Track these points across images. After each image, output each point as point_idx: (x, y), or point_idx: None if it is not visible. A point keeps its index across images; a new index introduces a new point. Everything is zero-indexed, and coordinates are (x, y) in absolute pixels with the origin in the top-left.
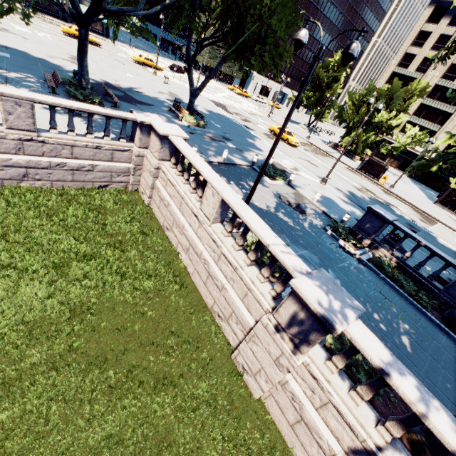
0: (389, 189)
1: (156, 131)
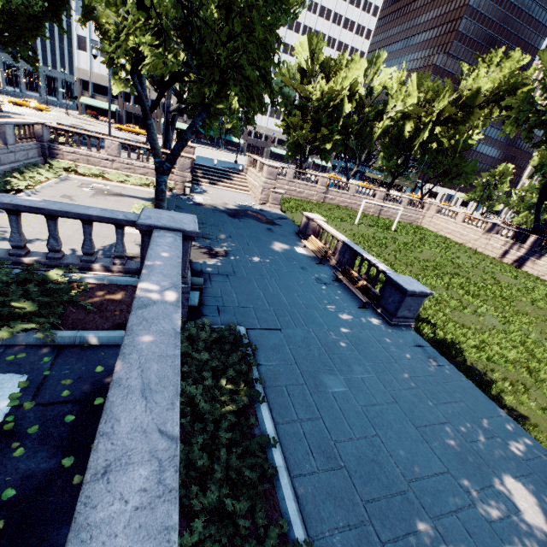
0: None
1: (434, 205)
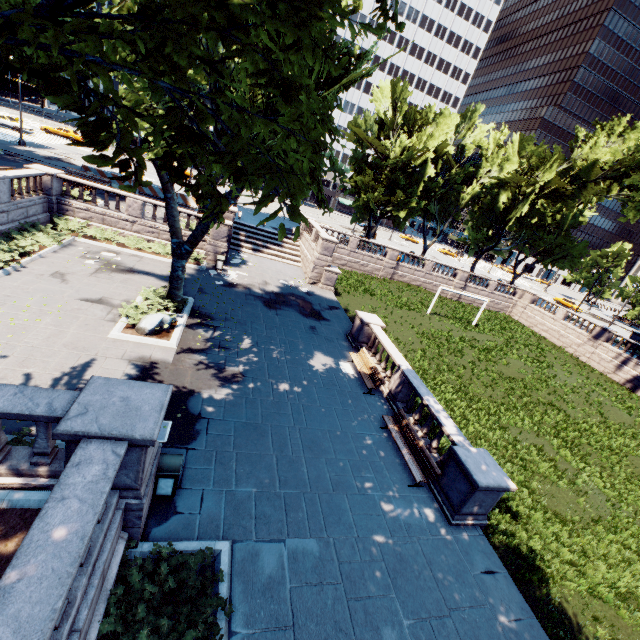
0: None
1: (529, 293)
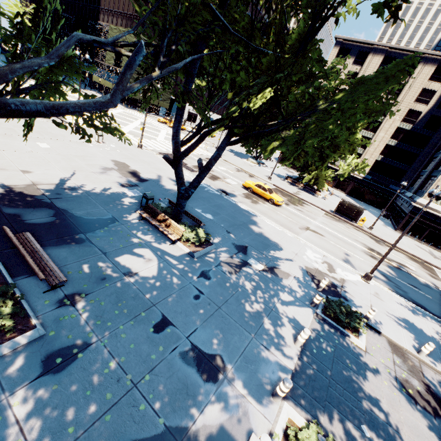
0: (370, 232)
1: None
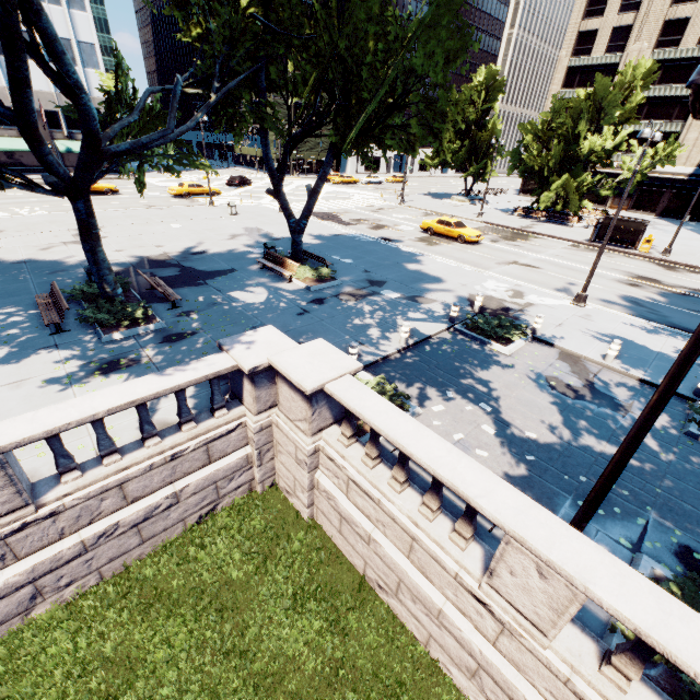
0: (664, 257)
1: (290, 381)
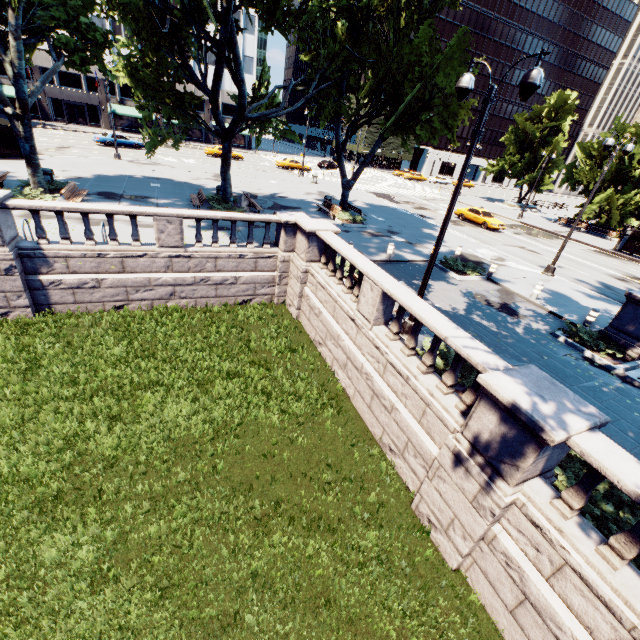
0: None
1: (302, 229)
